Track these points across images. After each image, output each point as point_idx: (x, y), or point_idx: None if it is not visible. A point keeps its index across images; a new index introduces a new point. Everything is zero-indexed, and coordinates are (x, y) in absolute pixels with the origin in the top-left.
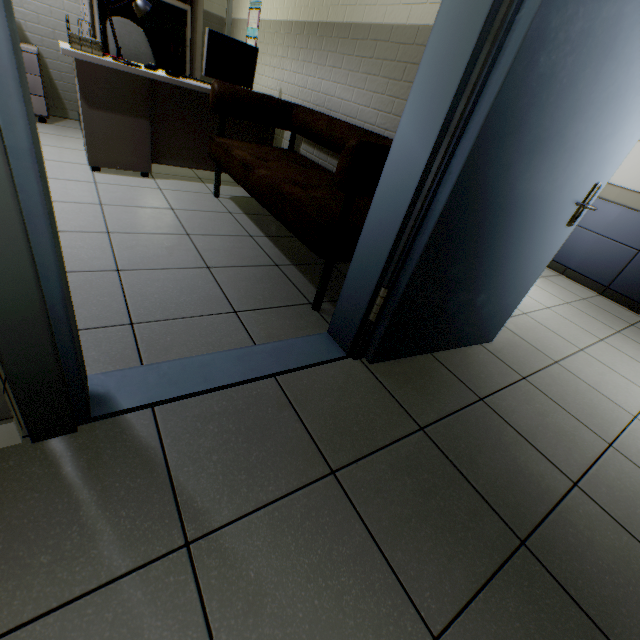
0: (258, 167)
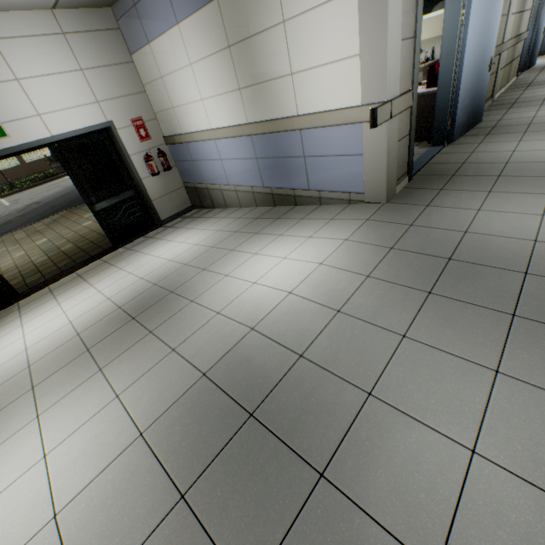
0: None
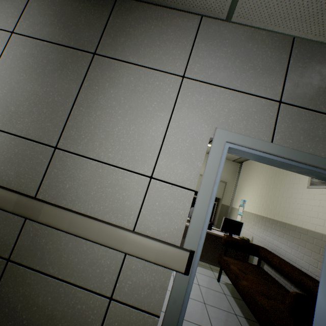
0: (242, 278)
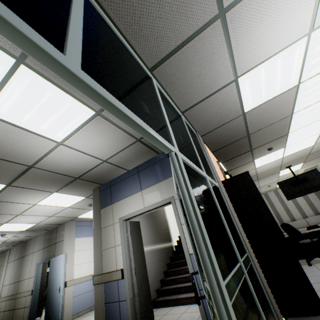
0: None
